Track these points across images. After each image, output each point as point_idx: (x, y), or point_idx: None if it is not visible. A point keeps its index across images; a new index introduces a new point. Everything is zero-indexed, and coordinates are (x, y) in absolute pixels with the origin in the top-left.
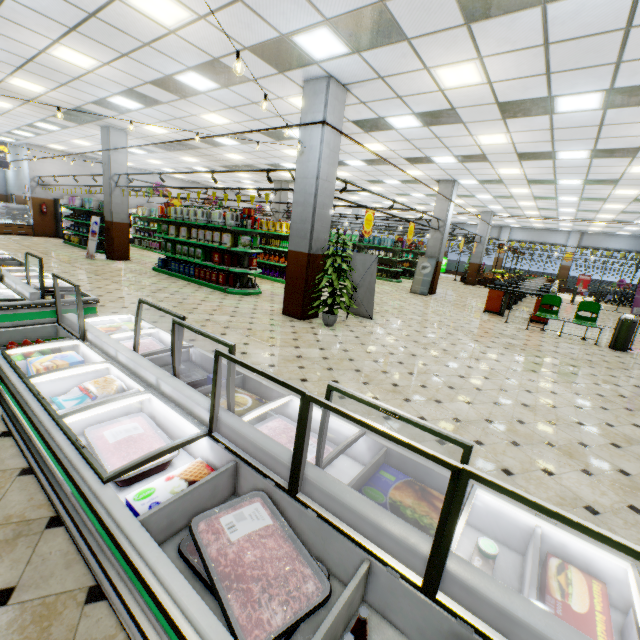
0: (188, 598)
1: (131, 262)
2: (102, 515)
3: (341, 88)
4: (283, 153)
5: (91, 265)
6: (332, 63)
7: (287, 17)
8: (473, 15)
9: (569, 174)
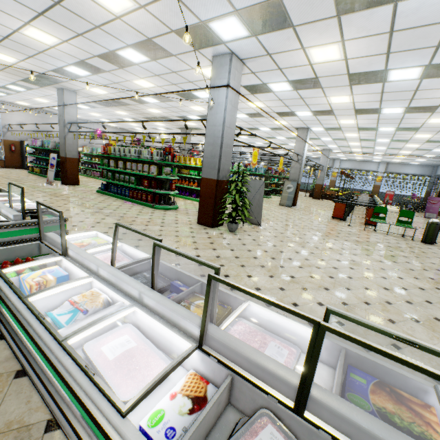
0: None
1: (80, 186)
2: None
3: (239, 62)
4: (190, 108)
5: (51, 189)
6: (235, 43)
7: (207, 8)
8: (344, 9)
9: (387, 124)
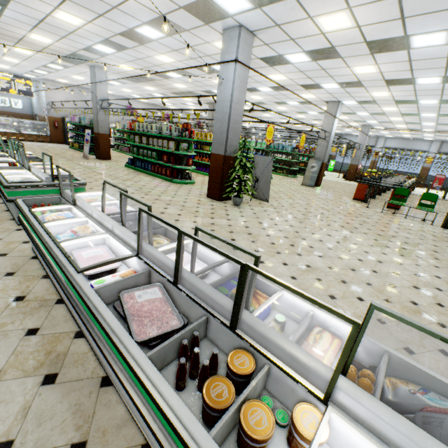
0: (112, 320)
1: (111, 161)
2: (76, 286)
3: (249, 34)
4: (213, 83)
5: (86, 162)
6: (242, 16)
7: None
8: None
9: (427, 96)
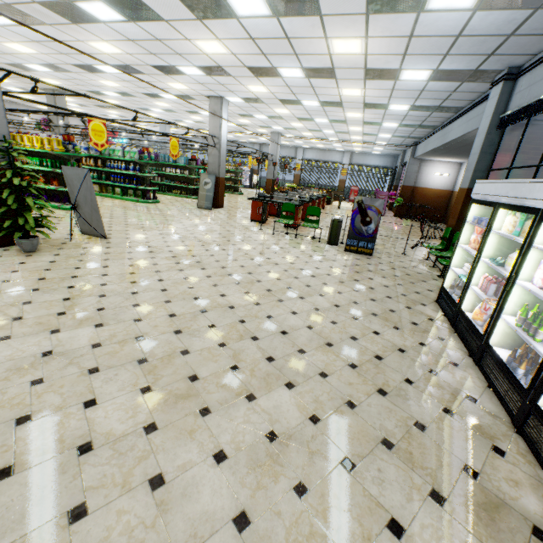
0: None
1: None
2: None
3: None
4: (9, 48)
5: None
6: None
7: None
8: None
9: (304, 94)
